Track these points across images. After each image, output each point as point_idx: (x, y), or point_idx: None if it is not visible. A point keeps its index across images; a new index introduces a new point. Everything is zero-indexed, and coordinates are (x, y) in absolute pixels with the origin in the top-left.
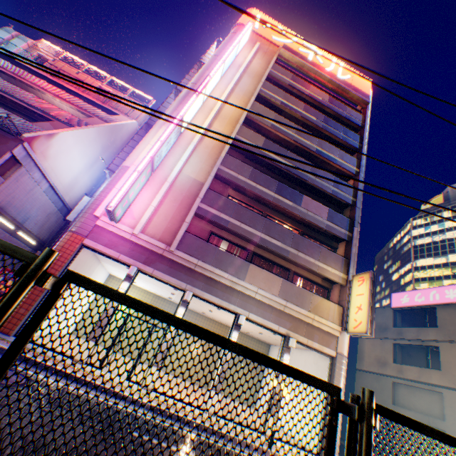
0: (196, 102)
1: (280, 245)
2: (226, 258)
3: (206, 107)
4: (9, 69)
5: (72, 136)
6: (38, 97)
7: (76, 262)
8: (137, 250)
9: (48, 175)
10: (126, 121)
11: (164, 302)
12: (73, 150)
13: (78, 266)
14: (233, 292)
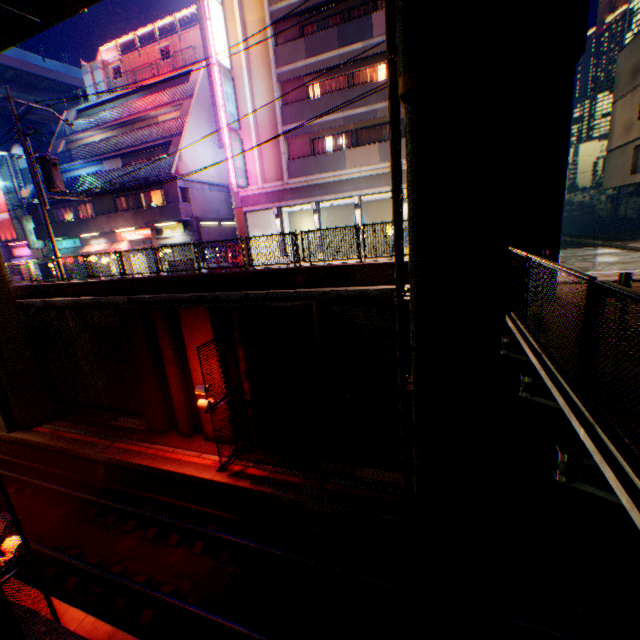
0: (214, 27)
1: (365, 111)
2: (324, 162)
3: (228, 4)
4: (122, 116)
5: (187, 143)
6: (151, 126)
7: (251, 224)
8: (270, 197)
9: (202, 181)
10: (200, 74)
11: (336, 211)
12: (197, 151)
13: (255, 225)
14: (343, 184)
